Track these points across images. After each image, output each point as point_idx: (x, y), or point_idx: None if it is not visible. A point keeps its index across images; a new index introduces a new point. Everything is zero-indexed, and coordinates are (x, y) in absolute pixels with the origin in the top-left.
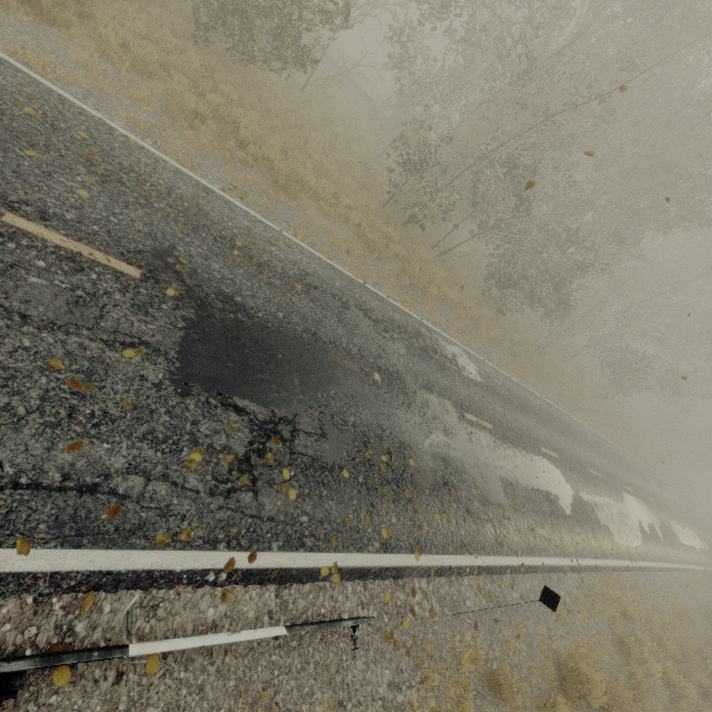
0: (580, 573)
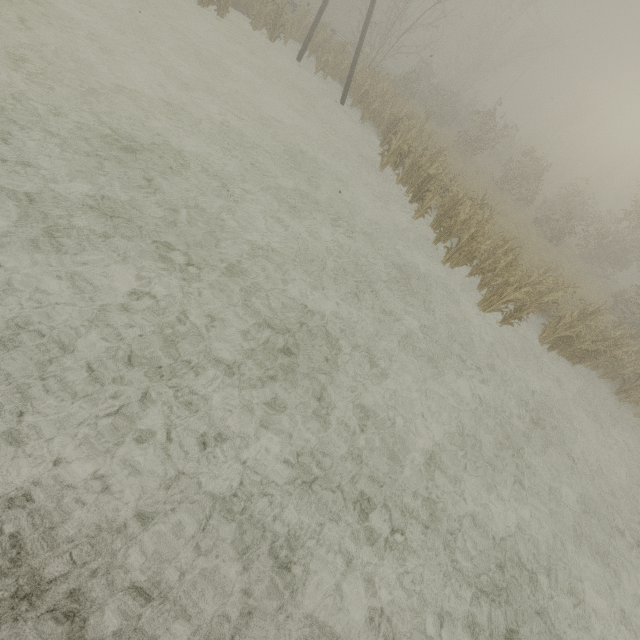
0: None
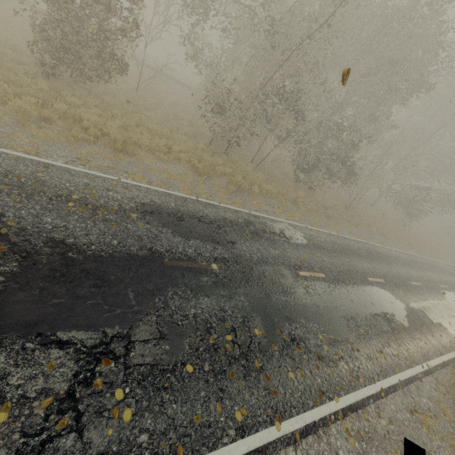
0: (432, 374)
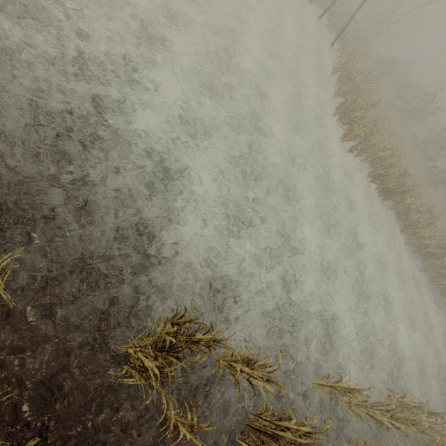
0: None
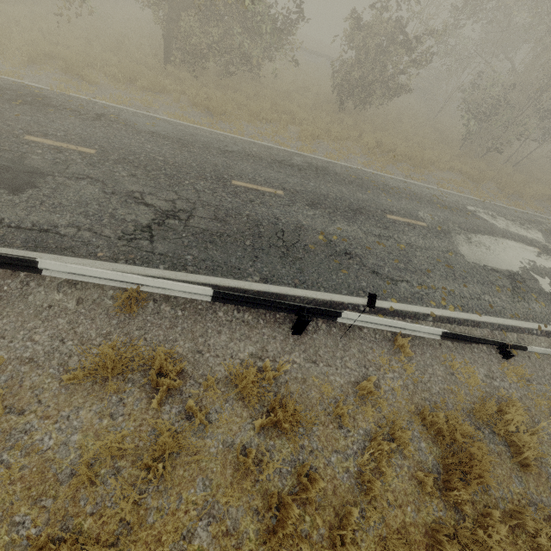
0: None
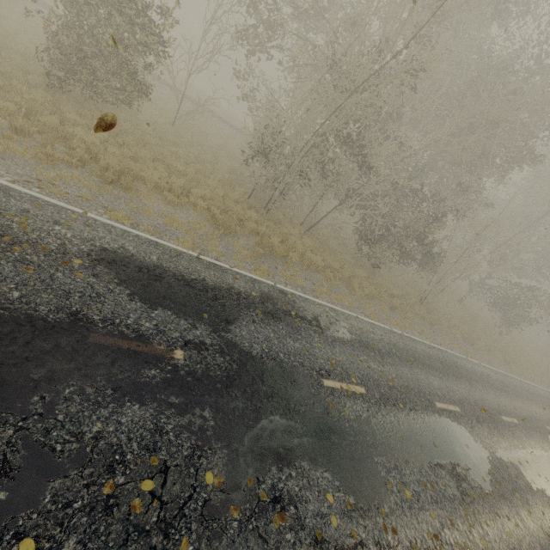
0: None
